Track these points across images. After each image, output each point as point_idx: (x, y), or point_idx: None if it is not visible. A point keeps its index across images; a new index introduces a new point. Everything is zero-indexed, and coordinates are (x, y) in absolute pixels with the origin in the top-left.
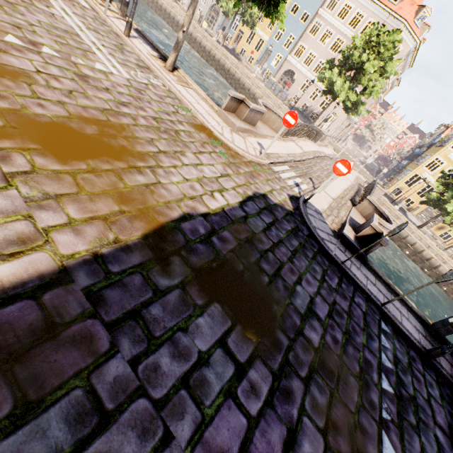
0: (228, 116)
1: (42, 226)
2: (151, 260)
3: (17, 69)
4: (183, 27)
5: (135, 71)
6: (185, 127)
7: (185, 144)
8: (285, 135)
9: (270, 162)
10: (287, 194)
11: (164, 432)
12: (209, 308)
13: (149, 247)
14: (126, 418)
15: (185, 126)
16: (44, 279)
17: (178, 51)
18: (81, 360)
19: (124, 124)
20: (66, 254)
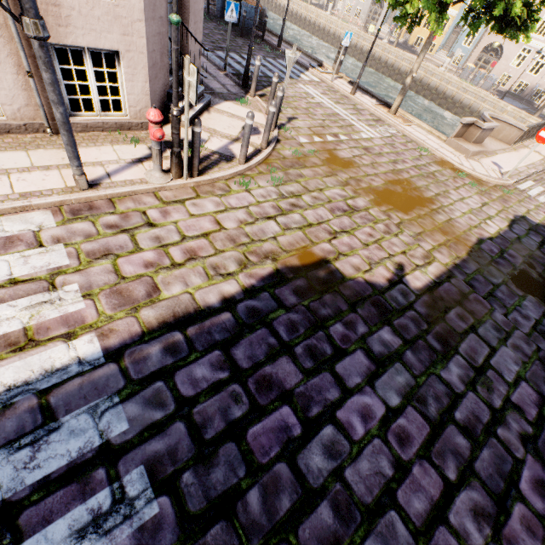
0: (459, 144)
1: (426, 250)
2: (479, 268)
3: (347, 159)
4: (412, 74)
5: (377, 127)
6: (434, 168)
7: (444, 184)
8: (515, 142)
9: (514, 181)
10: (544, 212)
11: (536, 346)
12: (527, 298)
13: (474, 260)
14: (516, 336)
15: (433, 166)
16: (446, 274)
17: (404, 95)
18: (483, 309)
19: (407, 179)
20: (444, 263)
